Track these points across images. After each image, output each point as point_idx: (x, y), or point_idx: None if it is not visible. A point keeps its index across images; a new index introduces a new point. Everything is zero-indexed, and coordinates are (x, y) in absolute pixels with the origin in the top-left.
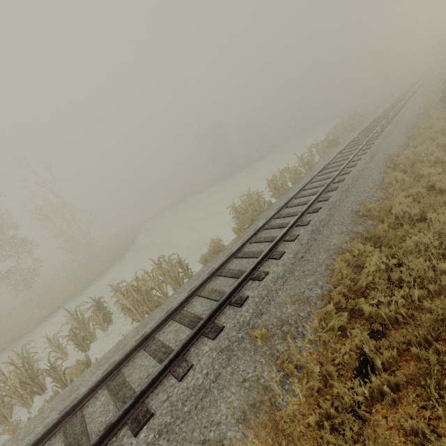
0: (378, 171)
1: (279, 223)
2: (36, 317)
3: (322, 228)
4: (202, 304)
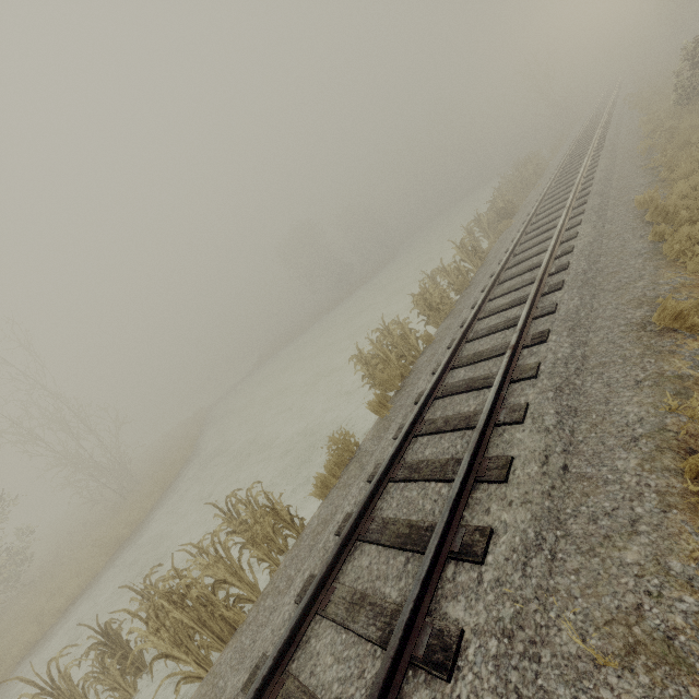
0: (635, 235)
1: (465, 379)
2: (16, 648)
3: (577, 379)
4: (335, 653)
